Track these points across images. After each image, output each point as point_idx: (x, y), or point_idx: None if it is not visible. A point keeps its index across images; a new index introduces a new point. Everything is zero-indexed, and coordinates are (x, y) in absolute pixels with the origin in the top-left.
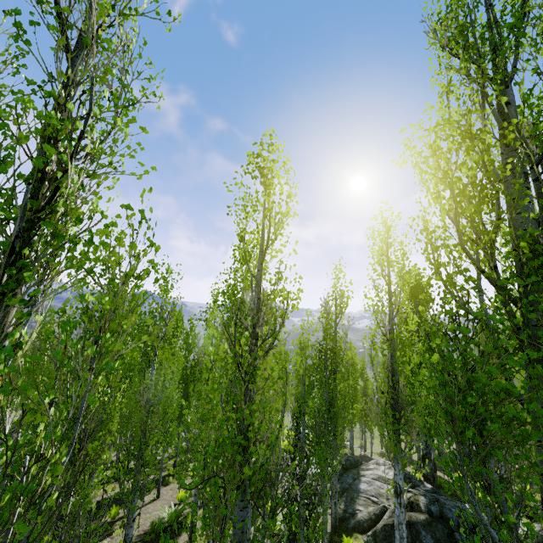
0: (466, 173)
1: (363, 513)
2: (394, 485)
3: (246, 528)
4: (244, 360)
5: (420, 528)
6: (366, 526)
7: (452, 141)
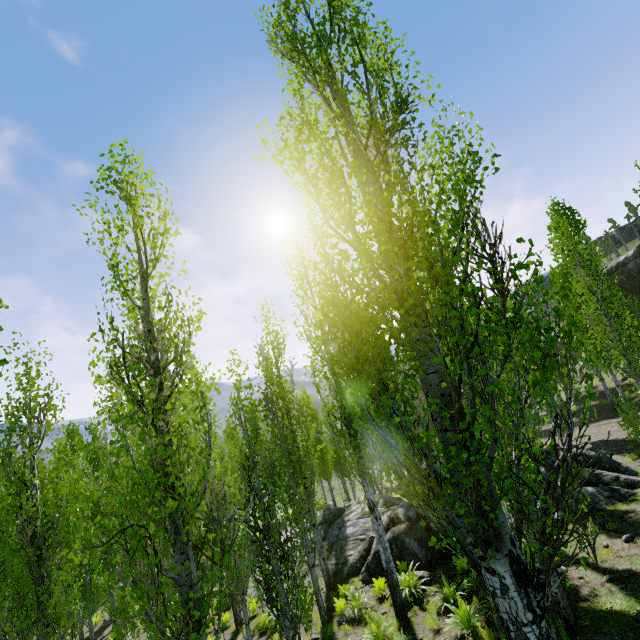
0: (318, 161)
1: (354, 555)
2: (367, 503)
3: (189, 570)
4: (142, 391)
5: (404, 537)
6: (360, 565)
7: (299, 132)
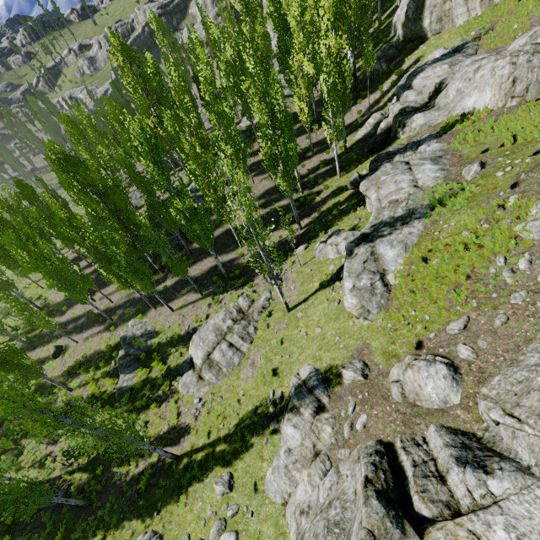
0: None
1: None
2: None
3: None
4: None
5: None
6: None
7: None
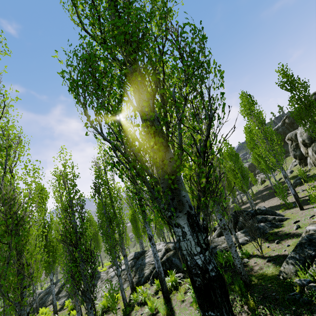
0: None
1: (147, 271)
2: (148, 236)
3: None
4: None
5: (172, 258)
6: (150, 276)
7: None
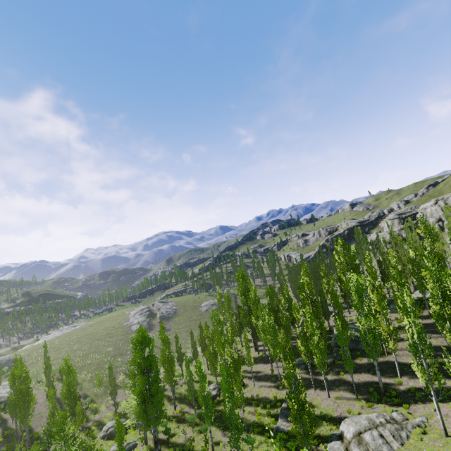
0: None
1: None
2: None
3: None
4: None
5: None
6: None
7: None
